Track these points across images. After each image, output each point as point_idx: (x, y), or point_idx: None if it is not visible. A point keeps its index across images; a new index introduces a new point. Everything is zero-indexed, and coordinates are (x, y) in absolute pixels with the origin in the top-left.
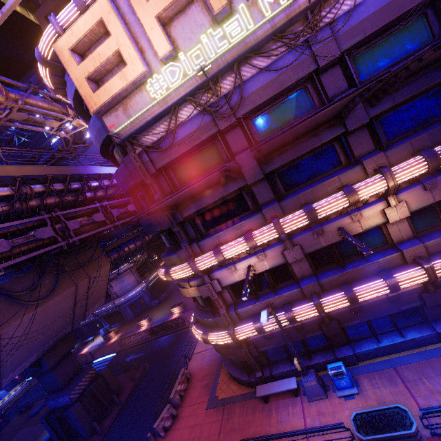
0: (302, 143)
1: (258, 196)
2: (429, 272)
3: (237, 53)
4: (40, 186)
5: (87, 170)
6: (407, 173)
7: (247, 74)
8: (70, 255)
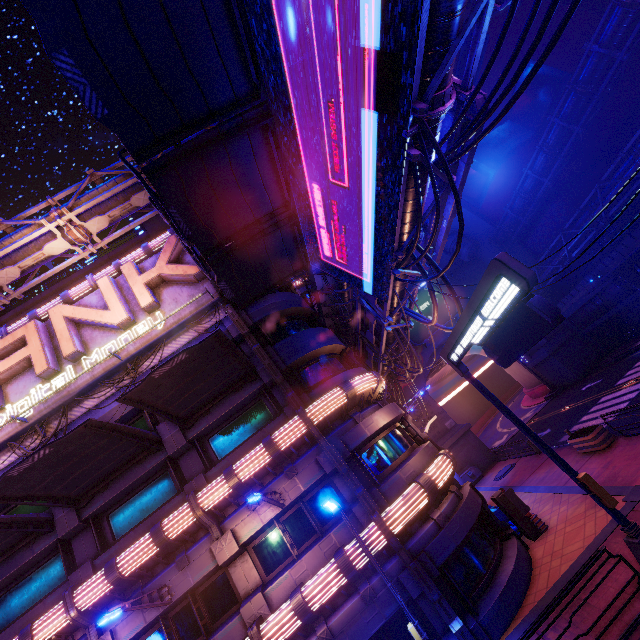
0: (127, 474)
1: (78, 552)
2: None
3: (60, 399)
4: None
5: None
6: (211, 495)
7: (78, 413)
8: None
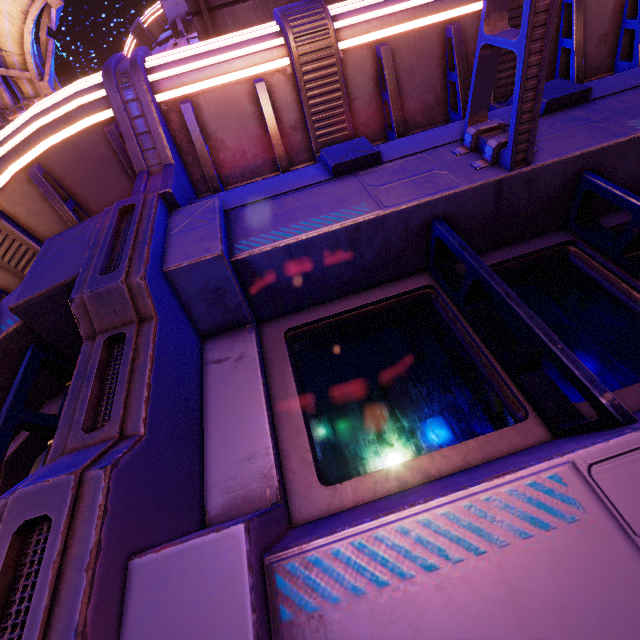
0: None
1: None
2: None
3: None
4: None
5: None
6: None
7: None
8: None
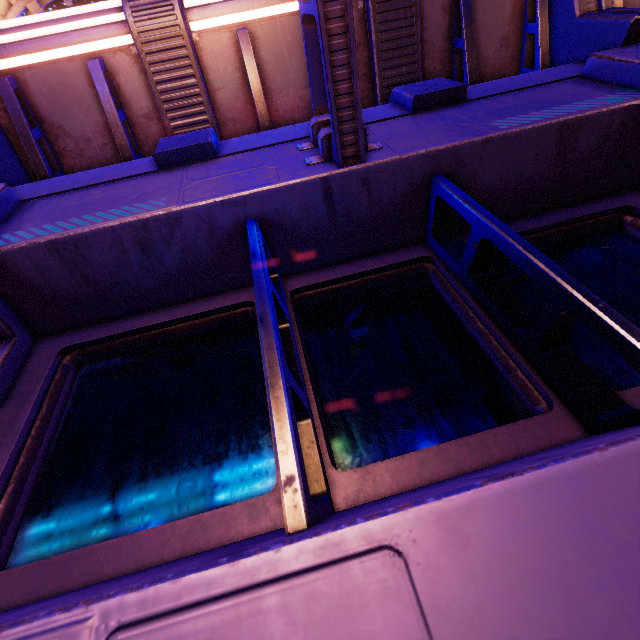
0: None
1: None
2: None
3: None
4: None
5: None
6: None
7: None
8: None
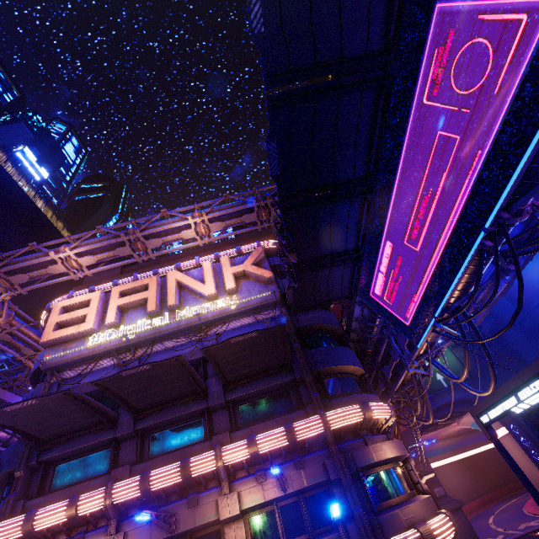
0: (175, 408)
1: (122, 454)
2: None
3: (153, 334)
4: None
5: (13, 398)
6: (233, 453)
7: (159, 348)
8: None
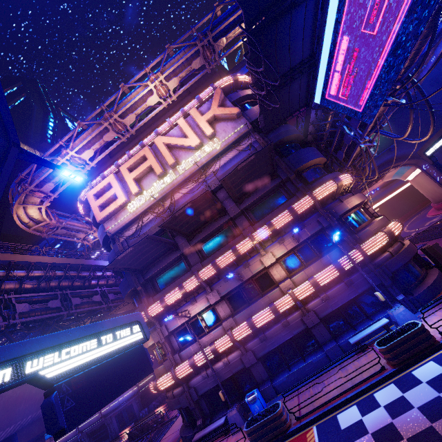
0: (210, 226)
1: (191, 260)
2: (292, 295)
3: (170, 188)
4: (61, 271)
5: (95, 262)
6: (260, 235)
7: (178, 196)
8: (68, 325)
